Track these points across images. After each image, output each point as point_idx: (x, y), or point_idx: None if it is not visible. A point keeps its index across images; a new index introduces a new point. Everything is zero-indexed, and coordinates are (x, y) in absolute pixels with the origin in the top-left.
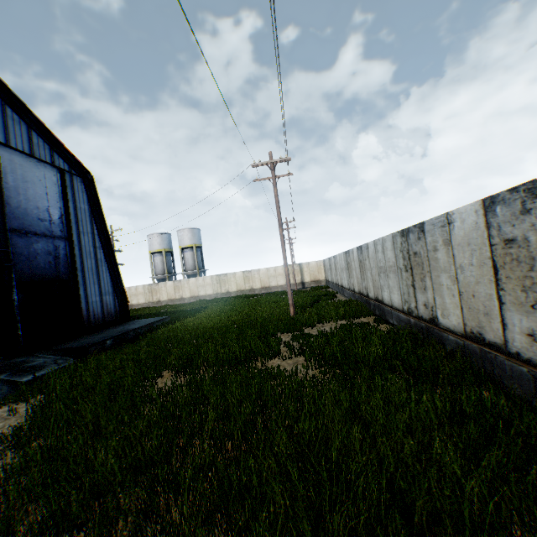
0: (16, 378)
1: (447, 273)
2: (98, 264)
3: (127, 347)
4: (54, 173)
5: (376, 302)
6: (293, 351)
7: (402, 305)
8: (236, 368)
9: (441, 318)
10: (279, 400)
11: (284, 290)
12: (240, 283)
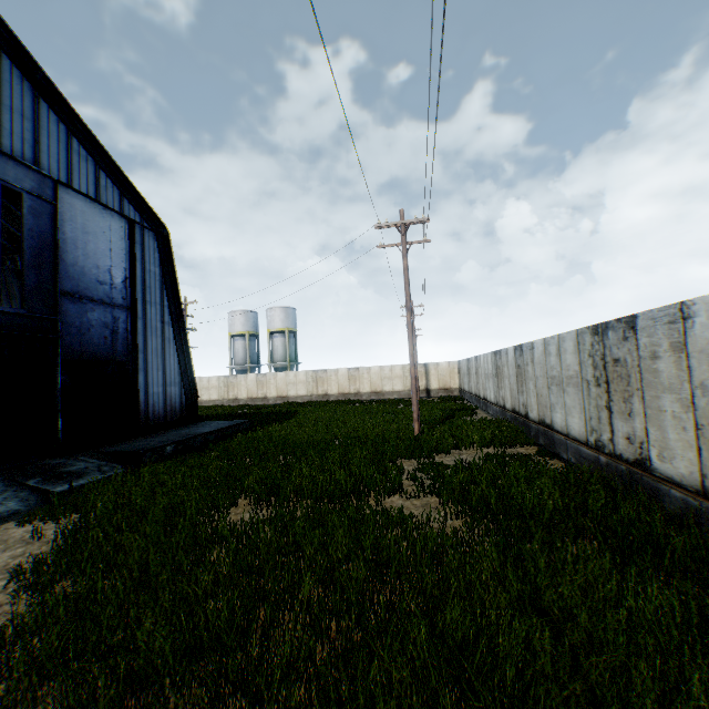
0: (48, 486)
1: (675, 393)
2: (165, 345)
3: (191, 458)
4: (122, 224)
5: (540, 426)
6: (421, 487)
7: (585, 435)
8: (340, 505)
9: (658, 461)
10: (407, 563)
11: (403, 398)
12: (343, 383)
